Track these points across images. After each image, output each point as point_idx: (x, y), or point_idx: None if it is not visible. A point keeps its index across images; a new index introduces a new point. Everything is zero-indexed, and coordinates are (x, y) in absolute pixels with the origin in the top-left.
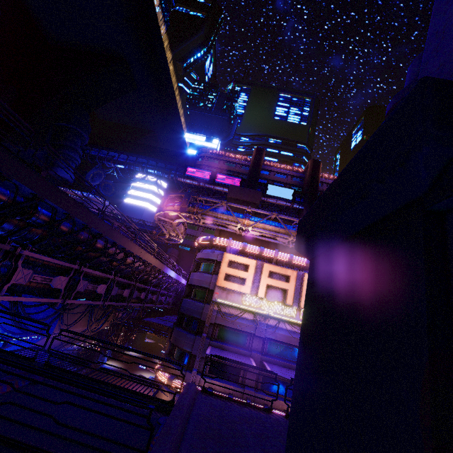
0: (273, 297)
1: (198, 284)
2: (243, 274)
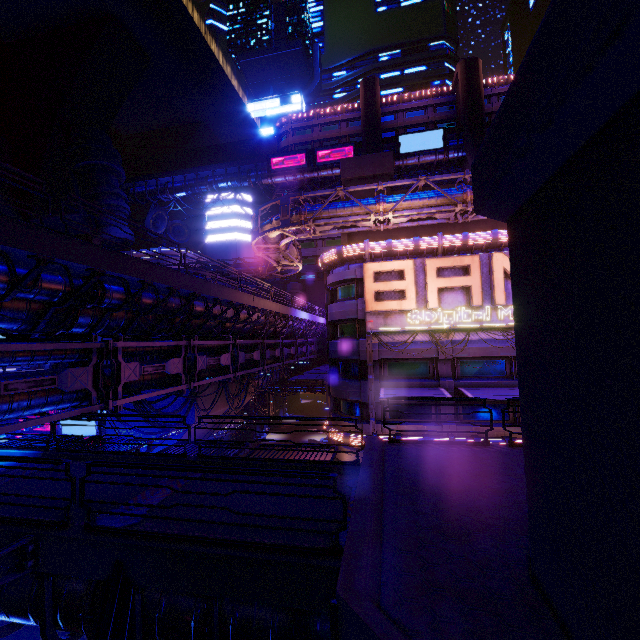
0: (451, 303)
1: (341, 317)
2: (400, 285)
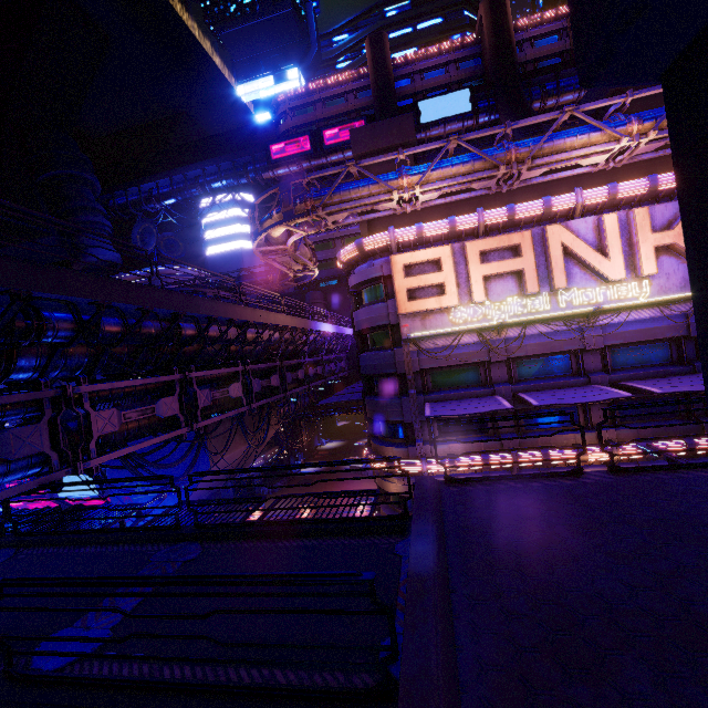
0: (501, 293)
1: (370, 325)
2: (437, 278)
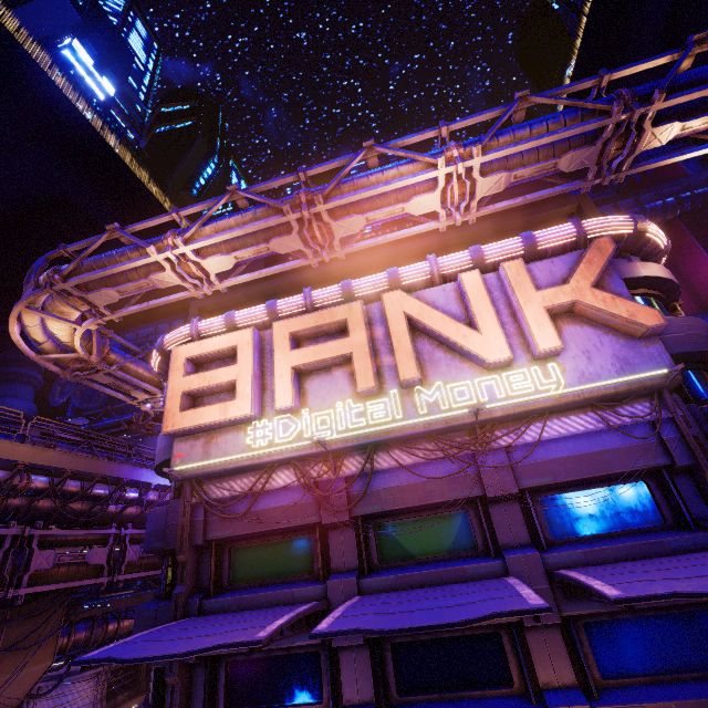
0: (327, 395)
1: (157, 460)
2: (227, 374)
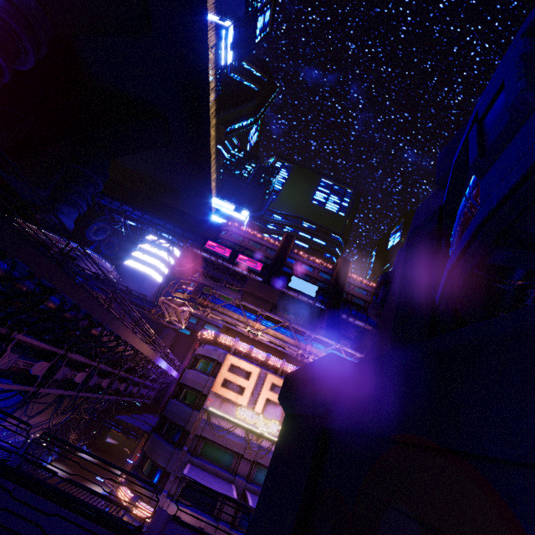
0: (271, 414)
1: (191, 384)
2: (243, 383)
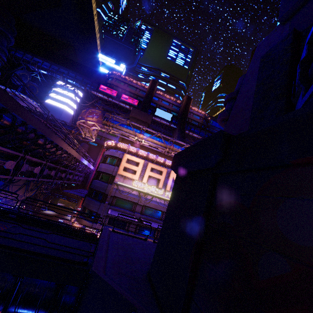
0: (151, 183)
1: (105, 171)
2: (135, 168)
